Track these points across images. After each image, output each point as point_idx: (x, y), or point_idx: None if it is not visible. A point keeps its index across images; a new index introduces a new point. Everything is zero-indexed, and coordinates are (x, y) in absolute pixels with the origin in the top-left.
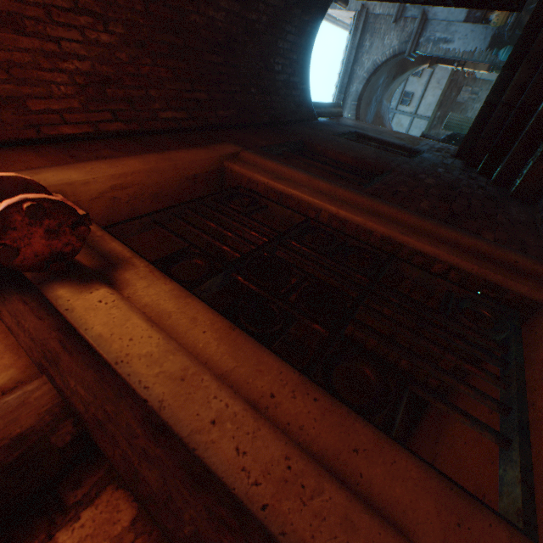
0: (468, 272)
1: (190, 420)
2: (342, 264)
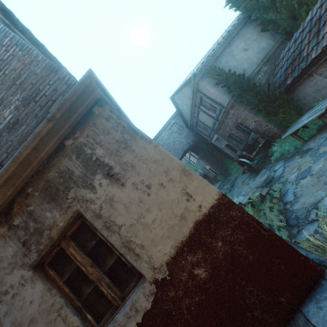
0: None
1: None
2: None
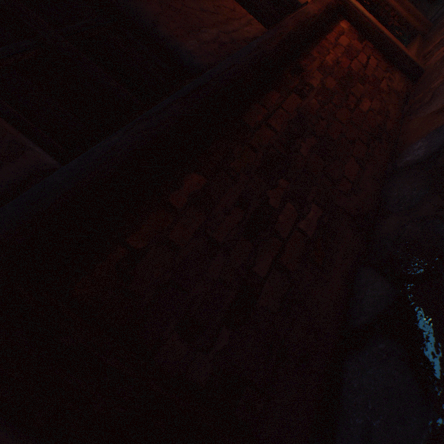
0: (401, 18)
1: (360, 9)
2: (362, 2)
